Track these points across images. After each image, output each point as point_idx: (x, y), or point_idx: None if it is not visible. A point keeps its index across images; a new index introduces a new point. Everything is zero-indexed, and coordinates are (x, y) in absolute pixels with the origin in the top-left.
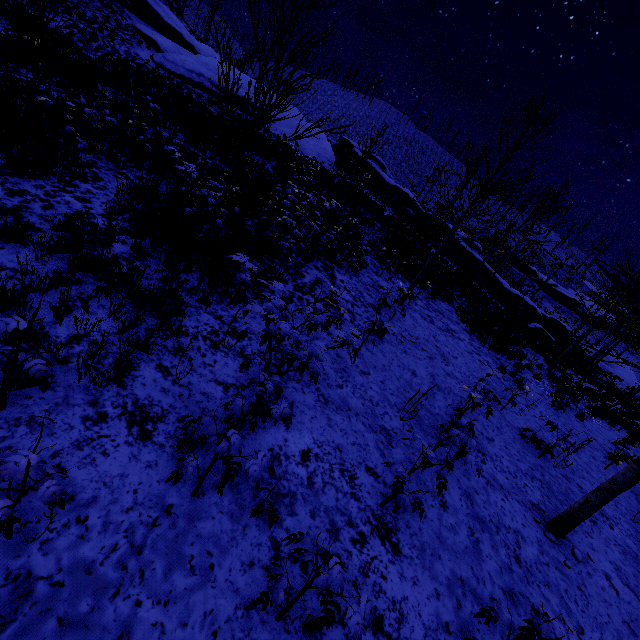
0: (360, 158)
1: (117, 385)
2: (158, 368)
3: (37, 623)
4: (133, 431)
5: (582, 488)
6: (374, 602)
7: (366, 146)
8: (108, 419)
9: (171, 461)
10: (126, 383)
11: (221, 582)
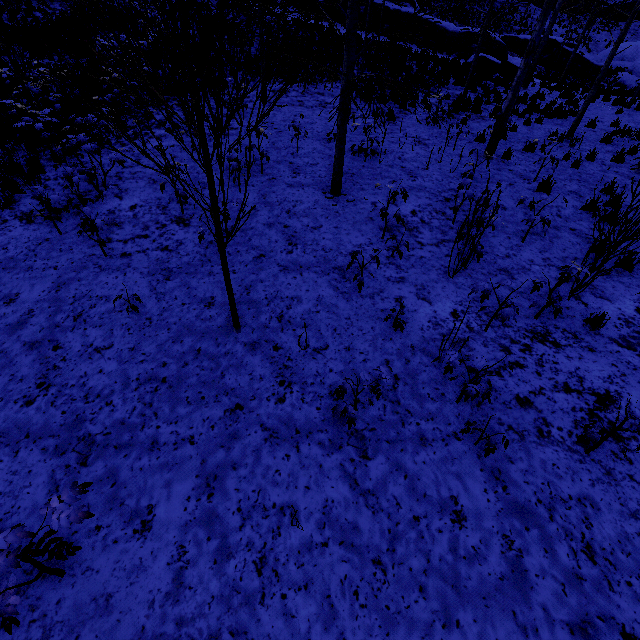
0: None
1: (10, 210)
2: (33, 198)
3: None
4: (23, 222)
5: (405, 168)
6: (164, 243)
7: None
8: (9, 221)
9: (47, 227)
10: (15, 208)
11: (77, 252)
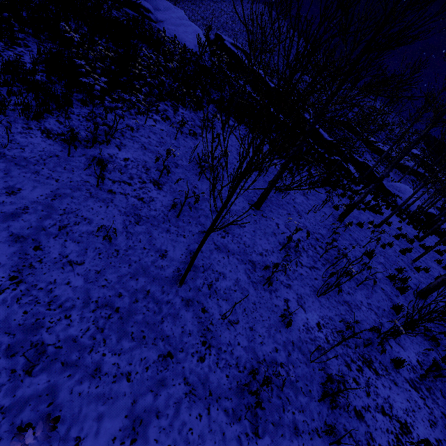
0: (229, 48)
1: (37, 121)
2: (57, 121)
3: (8, 162)
4: (44, 135)
5: (295, 207)
6: (142, 195)
7: (207, 30)
8: (33, 129)
9: (60, 146)
10: (41, 122)
11: (76, 175)
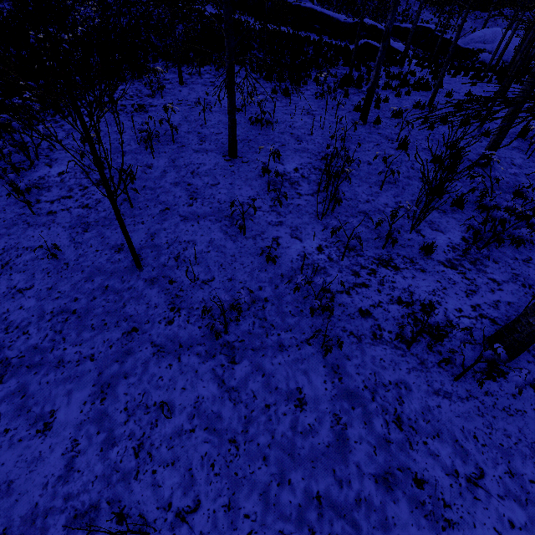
0: None
1: None
2: None
3: None
4: None
5: (294, 134)
6: (85, 202)
7: None
8: None
9: None
10: None
11: (9, 212)
